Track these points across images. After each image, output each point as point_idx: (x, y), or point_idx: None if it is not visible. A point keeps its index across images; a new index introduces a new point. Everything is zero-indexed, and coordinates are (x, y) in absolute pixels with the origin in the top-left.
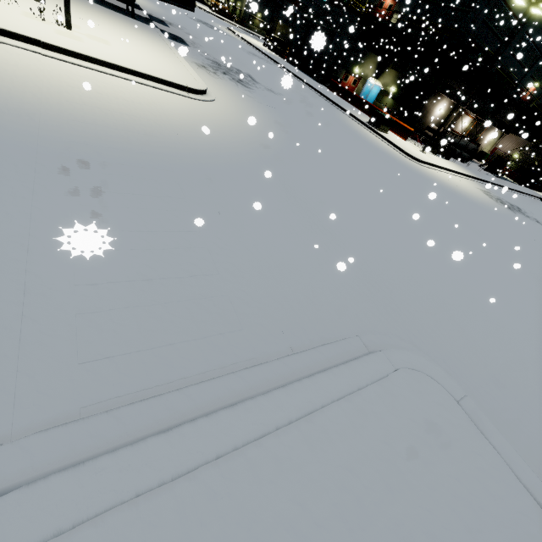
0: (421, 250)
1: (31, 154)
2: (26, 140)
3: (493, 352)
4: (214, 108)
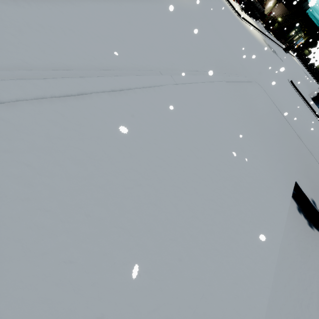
0: (250, 59)
1: None
2: None
3: (268, 89)
4: None
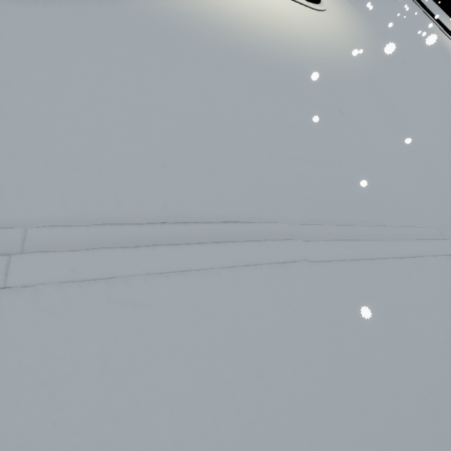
0: None
1: (241, 64)
2: (236, 52)
3: None
4: (328, 19)
